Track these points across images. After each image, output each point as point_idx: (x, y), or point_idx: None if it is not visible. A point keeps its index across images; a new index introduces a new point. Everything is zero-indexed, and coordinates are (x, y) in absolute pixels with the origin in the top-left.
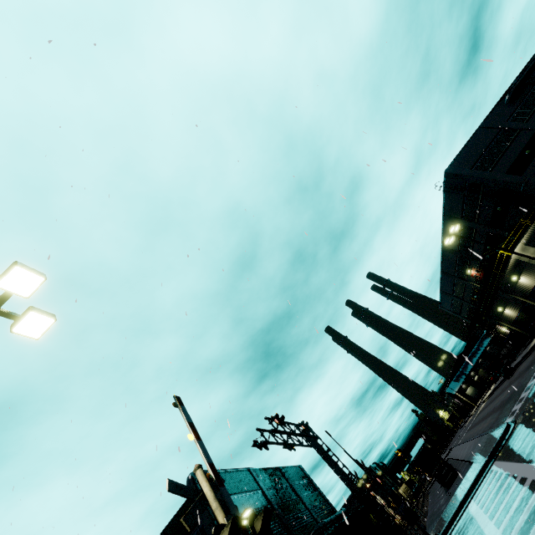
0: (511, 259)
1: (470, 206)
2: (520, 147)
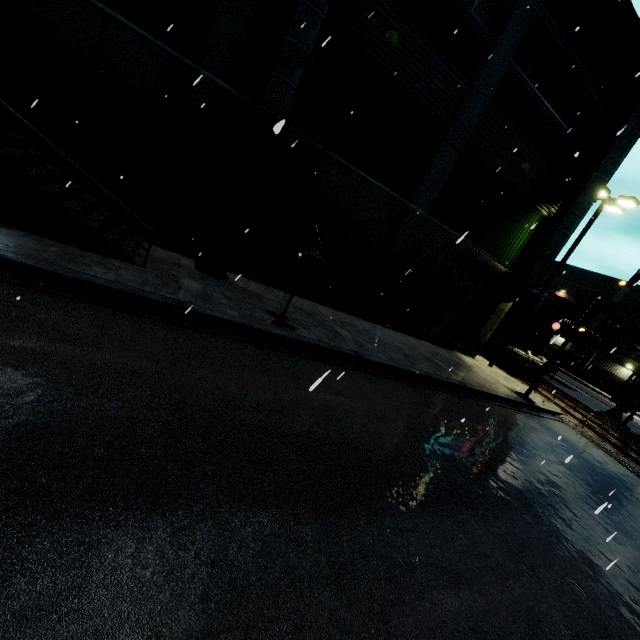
0: None
1: None
2: None
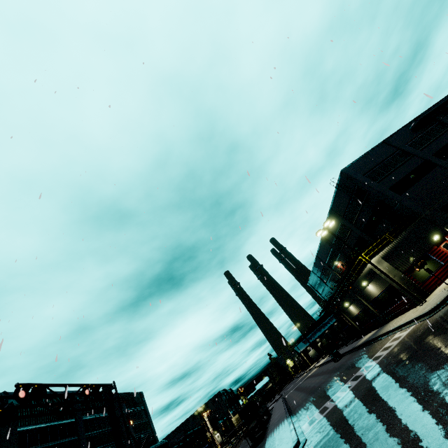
0: (366, 266)
1: (353, 208)
2: (408, 170)
